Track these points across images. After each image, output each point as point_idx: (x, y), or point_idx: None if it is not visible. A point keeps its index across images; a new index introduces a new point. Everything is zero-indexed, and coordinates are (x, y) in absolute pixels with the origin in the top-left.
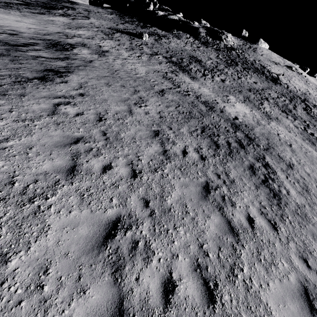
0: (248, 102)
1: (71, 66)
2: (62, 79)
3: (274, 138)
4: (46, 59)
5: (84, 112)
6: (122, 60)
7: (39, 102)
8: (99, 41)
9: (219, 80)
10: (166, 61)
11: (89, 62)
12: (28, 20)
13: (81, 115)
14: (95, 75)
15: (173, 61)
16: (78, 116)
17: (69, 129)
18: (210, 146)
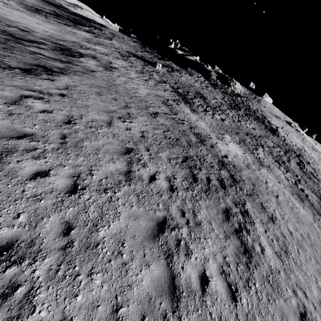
0: (243, 144)
1: (68, 69)
2: (49, 77)
3: (261, 186)
4: (45, 57)
5: (55, 111)
6: (127, 78)
7: (5, 89)
8: (112, 59)
9: (219, 118)
10: (171, 90)
11: (91, 71)
12: (49, 26)
13: (48, 113)
14: (90, 83)
15: (178, 91)
16: (44, 112)
17: (21, 122)
18: (187, 178)
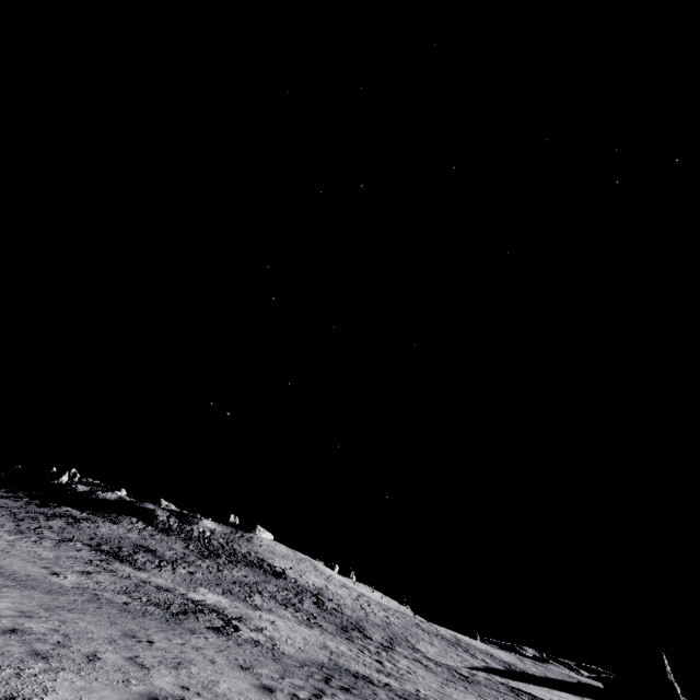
0: (229, 594)
1: None
2: None
3: (253, 615)
4: None
5: None
6: (7, 541)
7: None
8: None
9: (186, 572)
10: (90, 549)
11: None
12: None
13: None
14: None
15: (103, 549)
16: None
17: None
18: (159, 607)
